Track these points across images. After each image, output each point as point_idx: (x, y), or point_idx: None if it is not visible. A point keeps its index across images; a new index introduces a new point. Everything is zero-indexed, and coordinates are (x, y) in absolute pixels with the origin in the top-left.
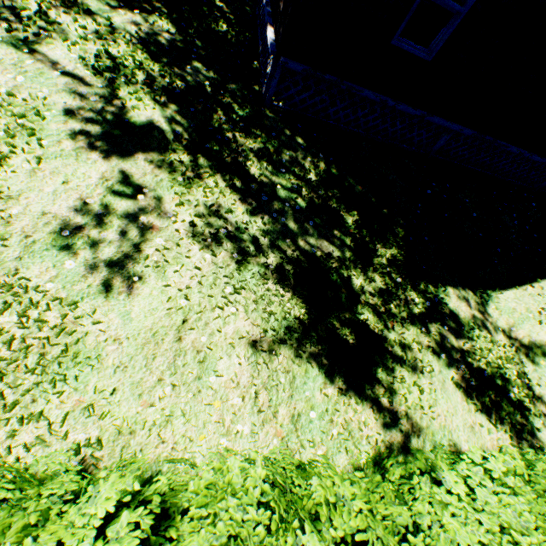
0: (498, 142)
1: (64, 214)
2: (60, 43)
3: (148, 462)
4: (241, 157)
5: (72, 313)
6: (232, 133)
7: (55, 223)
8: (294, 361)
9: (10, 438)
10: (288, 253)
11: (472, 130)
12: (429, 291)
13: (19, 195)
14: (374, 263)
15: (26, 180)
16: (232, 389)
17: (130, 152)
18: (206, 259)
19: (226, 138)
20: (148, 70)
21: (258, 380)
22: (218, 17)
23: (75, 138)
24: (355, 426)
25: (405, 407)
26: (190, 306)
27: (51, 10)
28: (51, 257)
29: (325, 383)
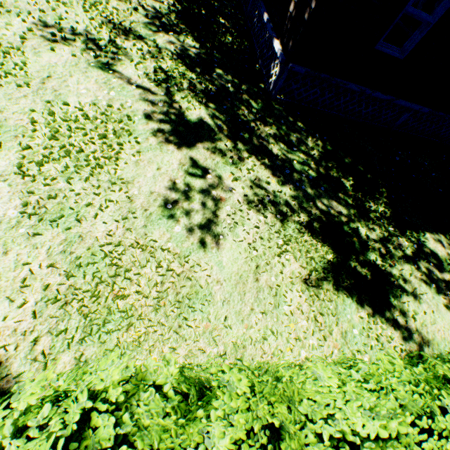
0: (448, 116)
1: (163, 192)
2: (128, 64)
3: (263, 367)
4: (264, 141)
5: (186, 264)
6: (254, 123)
7: (159, 199)
8: (335, 293)
9: (172, 352)
10: (312, 213)
11: (428, 109)
12: (414, 236)
13: (133, 180)
14: (370, 216)
15: (134, 169)
16: (298, 314)
17: (193, 143)
18: (260, 220)
19: (252, 127)
20: (188, 78)
21: (314, 308)
22: (224, 32)
23: (156, 135)
24: (384, 339)
25: (414, 325)
26: (258, 255)
27: (116, 38)
28: (163, 224)
29: (357, 308)
